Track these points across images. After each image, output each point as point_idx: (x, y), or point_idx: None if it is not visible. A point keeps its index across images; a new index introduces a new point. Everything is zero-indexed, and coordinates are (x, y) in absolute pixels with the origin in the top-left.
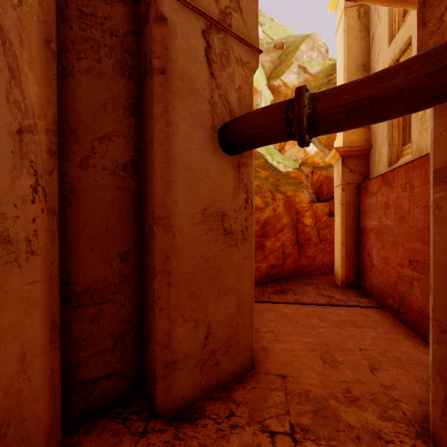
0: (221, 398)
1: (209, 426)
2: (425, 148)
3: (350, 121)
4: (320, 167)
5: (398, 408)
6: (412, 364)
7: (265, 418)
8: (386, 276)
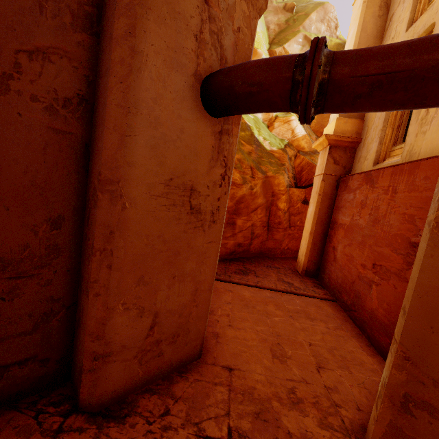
0: (158, 391)
1: (139, 426)
2: (418, 153)
3: (372, 99)
4: (304, 152)
5: (338, 415)
6: (355, 366)
7: (202, 418)
8: (346, 273)
